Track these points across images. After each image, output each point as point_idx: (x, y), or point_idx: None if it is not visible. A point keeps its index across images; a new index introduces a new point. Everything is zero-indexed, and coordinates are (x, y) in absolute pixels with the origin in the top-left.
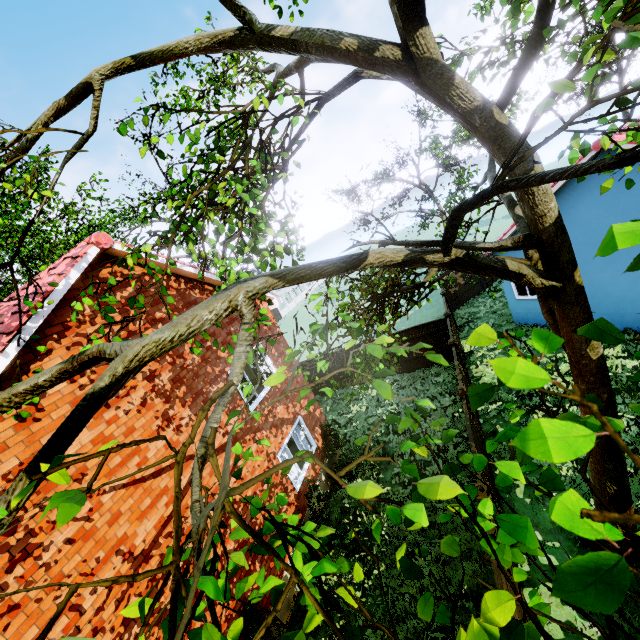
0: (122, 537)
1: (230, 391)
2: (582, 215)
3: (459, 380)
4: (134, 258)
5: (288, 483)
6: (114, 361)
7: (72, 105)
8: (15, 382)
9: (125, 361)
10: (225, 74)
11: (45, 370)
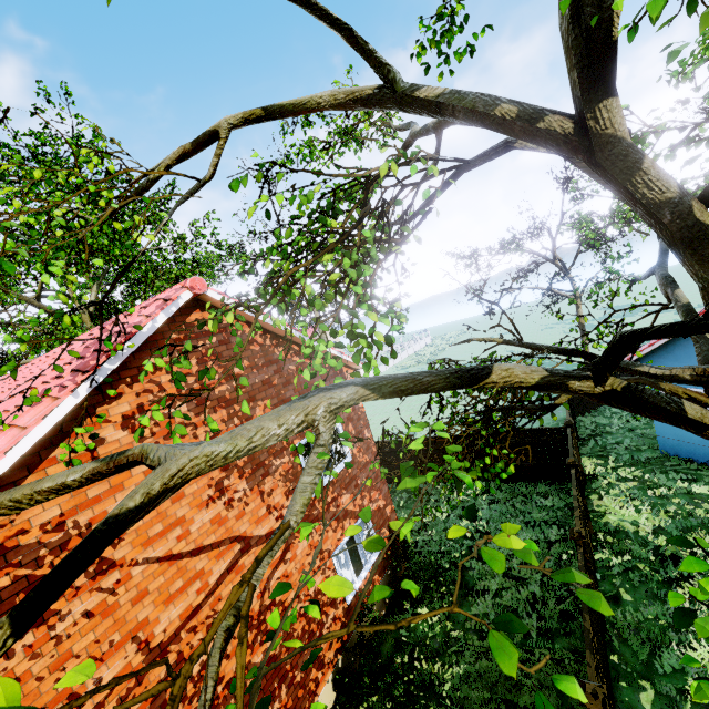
0: (143, 621)
1: (283, 535)
2: None
3: (576, 517)
4: (215, 326)
5: None
6: (153, 473)
7: (196, 150)
8: (77, 425)
9: (165, 476)
10: (355, 127)
11: (78, 466)
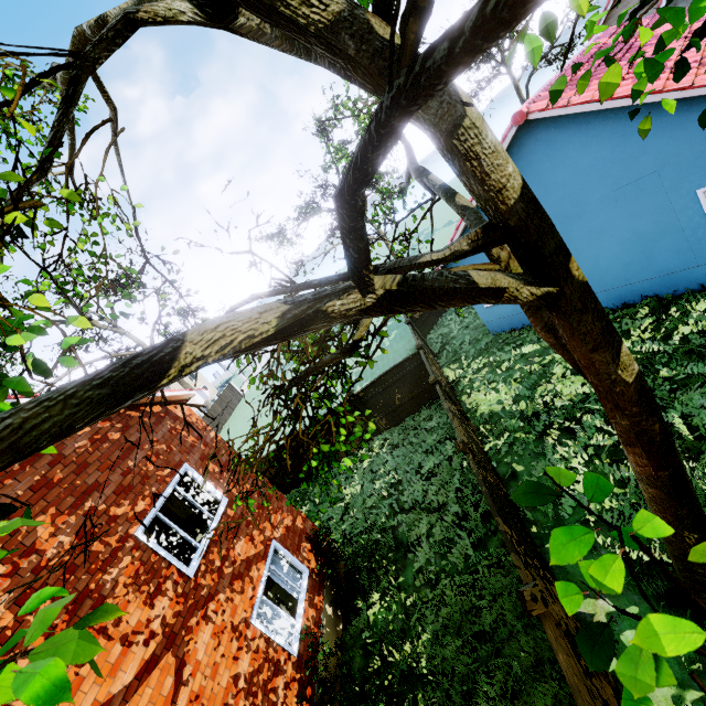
0: None
1: None
2: None
3: (455, 428)
4: None
5: (278, 652)
6: None
7: None
8: None
9: None
10: None
11: None
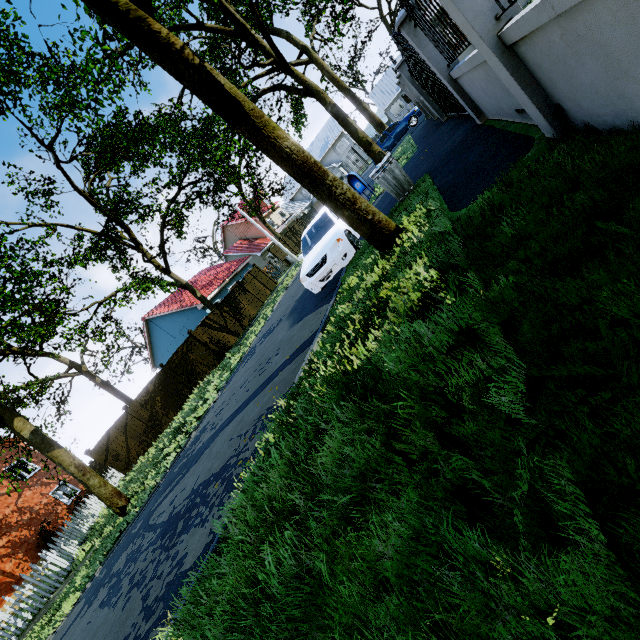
0: None
1: None
2: (162, 338)
3: None
4: None
5: (60, 502)
6: None
7: None
8: None
9: None
10: None
11: None
